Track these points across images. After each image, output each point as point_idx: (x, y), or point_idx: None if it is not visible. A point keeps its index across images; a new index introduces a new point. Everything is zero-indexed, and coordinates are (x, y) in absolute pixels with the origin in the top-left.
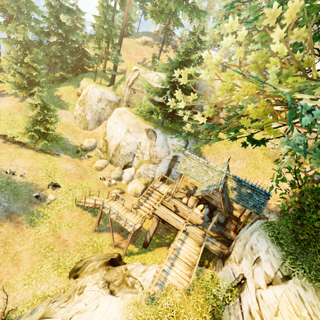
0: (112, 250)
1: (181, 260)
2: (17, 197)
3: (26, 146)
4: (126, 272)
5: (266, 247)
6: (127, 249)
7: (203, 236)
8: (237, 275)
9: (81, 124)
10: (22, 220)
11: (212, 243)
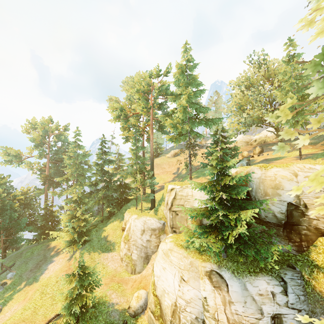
0: None
1: None
2: None
3: None
4: None
5: None
6: None
7: None
8: None
9: (128, 266)
10: None
11: None
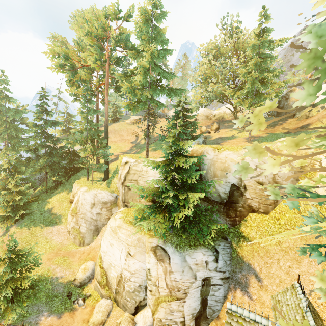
0: None
1: None
2: None
3: None
4: None
5: None
6: None
7: None
8: None
9: (76, 239)
10: None
11: None
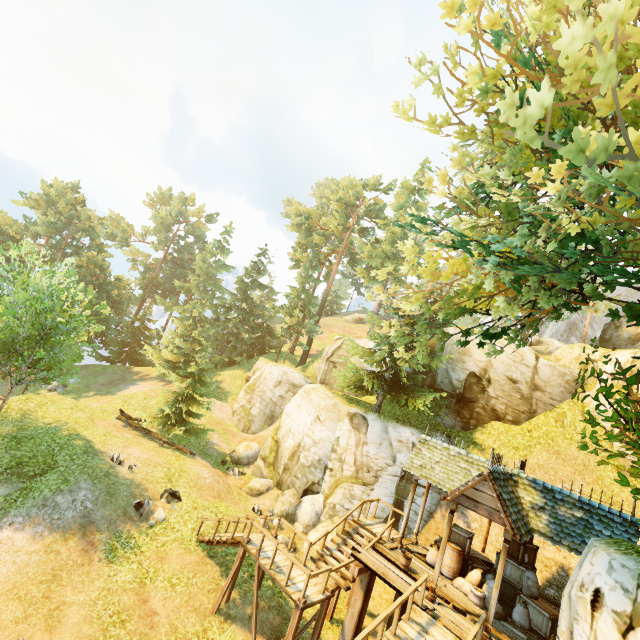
0: None
1: None
2: (109, 499)
3: (151, 436)
4: None
5: (605, 560)
6: None
7: (482, 635)
8: None
9: (241, 422)
10: (99, 541)
11: None
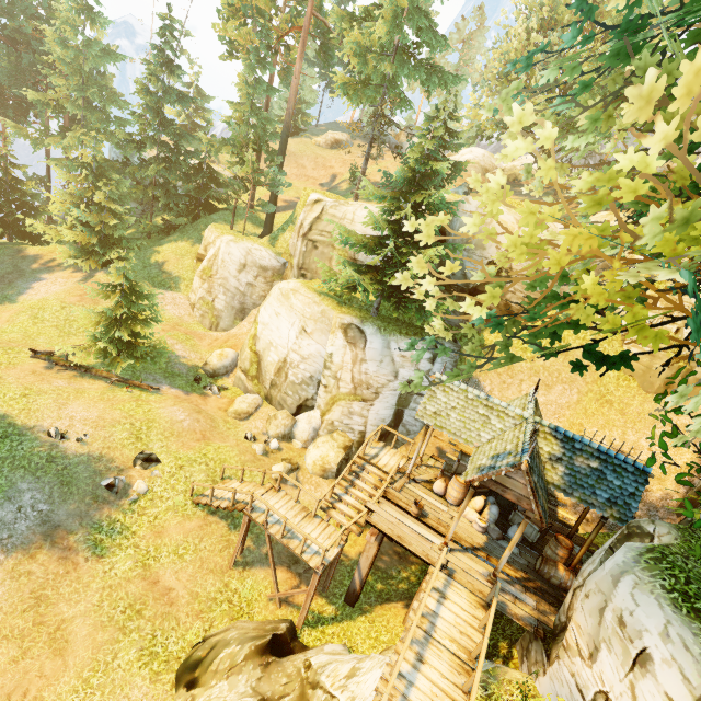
0: (274, 611)
1: (440, 646)
2: (68, 490)
3: (92, 374)
4: (309, 675)
5: (660, 623)
6: (309, 609)
7: (490, 578)
8: (590, 695)
9: (205, 318)
10: (76, 542)
11: (515, 598)
